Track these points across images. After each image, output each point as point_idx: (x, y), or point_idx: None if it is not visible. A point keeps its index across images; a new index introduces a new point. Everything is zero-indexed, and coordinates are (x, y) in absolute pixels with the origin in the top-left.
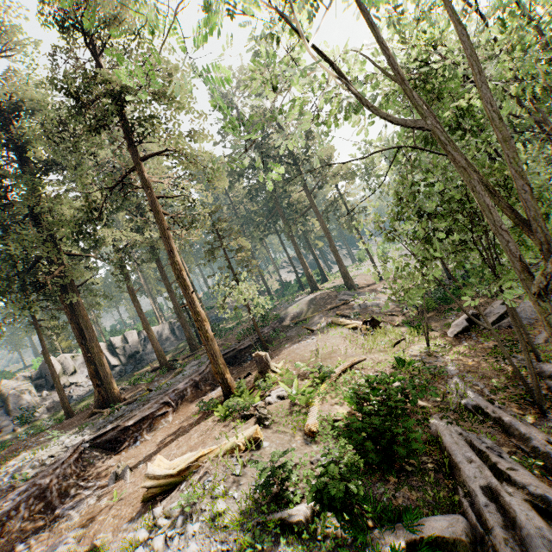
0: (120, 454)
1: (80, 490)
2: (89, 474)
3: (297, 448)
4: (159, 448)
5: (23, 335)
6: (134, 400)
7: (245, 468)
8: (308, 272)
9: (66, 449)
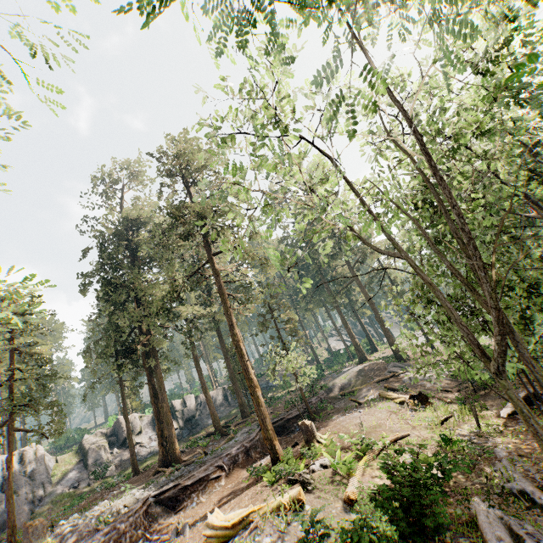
0: (179, 513)
1: (147, 540)
2: (153, 528)
3: (336, 514)
4: (213, 508)
5: (101, 394)
6: (192, 462)
7: (289, 526)
8: (355, 342)
9: (137, 501)
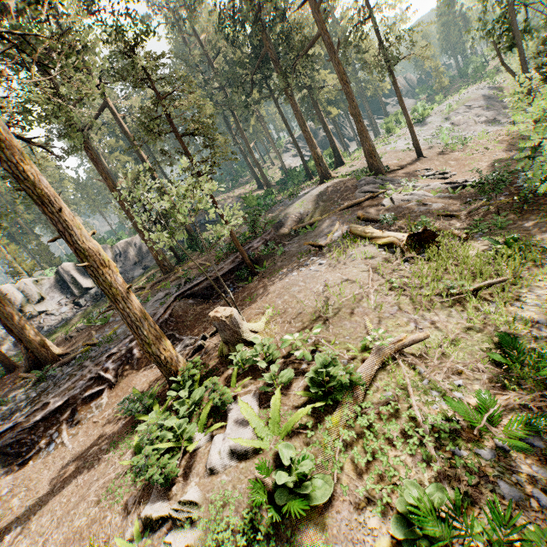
0: (26, 464)
1: None
2: None
3: None
4: (50, 490)
5: None
6: (74, 358)
7: None
8: (316, 153)
9: None
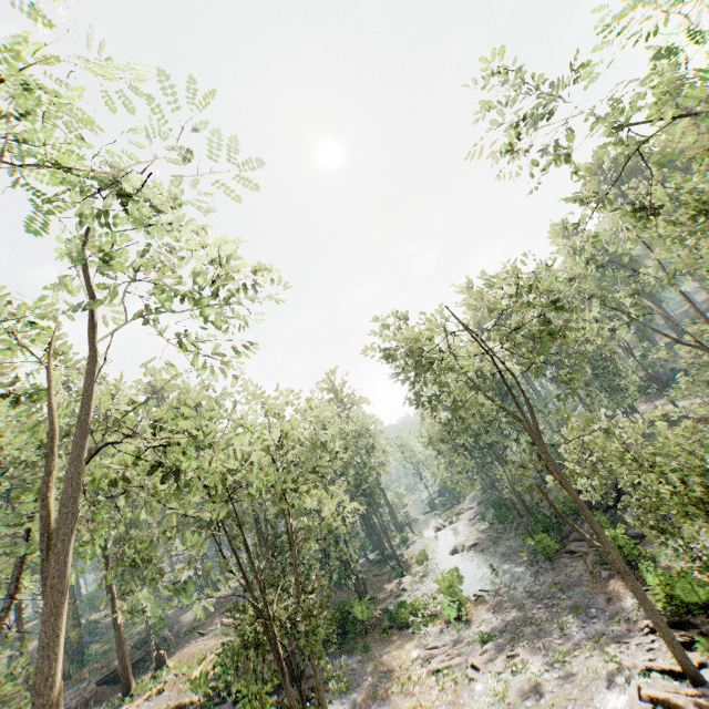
0: None
1: None
2: None
3: (184, 689)
4: None
5: None
6: None
7: (156, 701)
8: (209, 573)
9: None
